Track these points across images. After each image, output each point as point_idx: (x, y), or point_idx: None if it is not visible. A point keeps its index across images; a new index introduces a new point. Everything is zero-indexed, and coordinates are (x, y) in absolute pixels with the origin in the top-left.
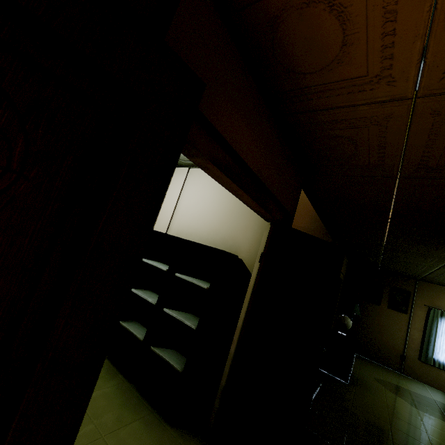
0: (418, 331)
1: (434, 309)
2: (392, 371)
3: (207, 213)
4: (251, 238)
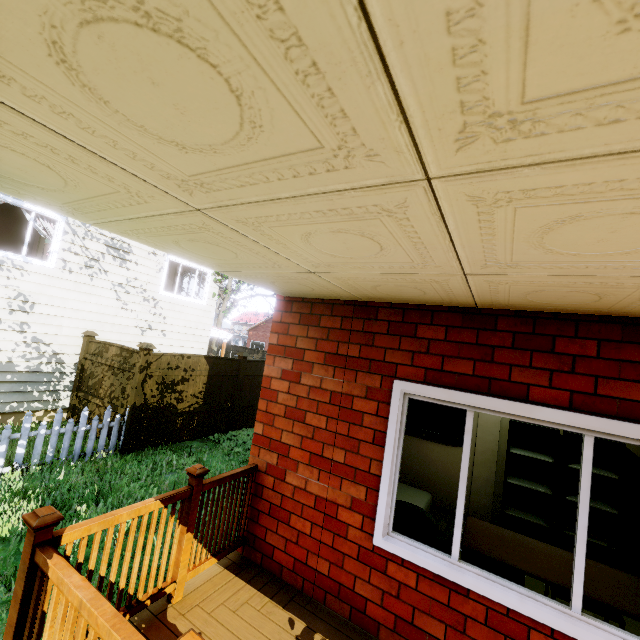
0: None
1: None
2: None
3: None
4: None
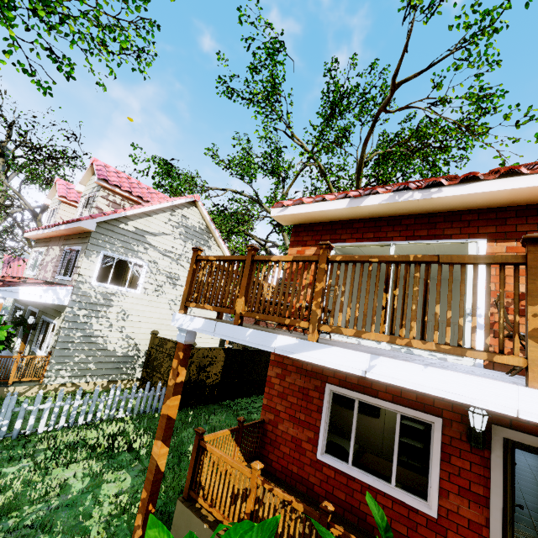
0: None
1: None
2: (532, 455)
3: None
4: None
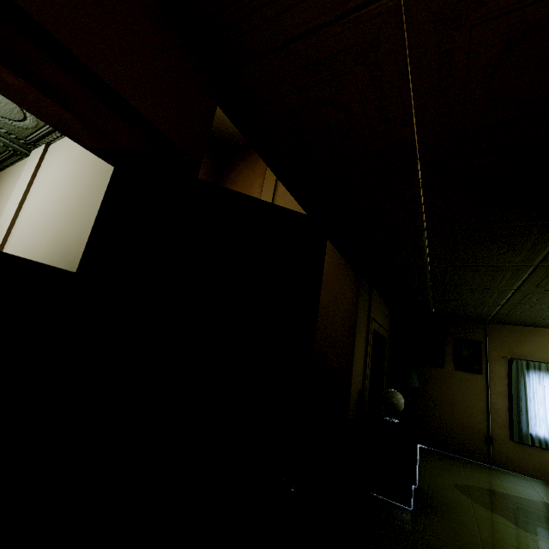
0: (502, 396)
1: (517, 361)
2: (478, 465)
3: (54, 208)
4: None
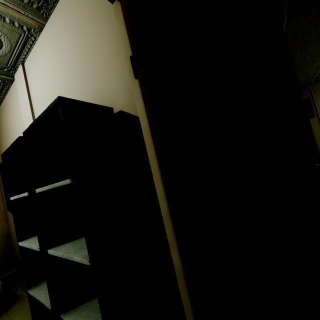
0: None
1: None
2: None
3: (59, 92)
4: (116, 70)
